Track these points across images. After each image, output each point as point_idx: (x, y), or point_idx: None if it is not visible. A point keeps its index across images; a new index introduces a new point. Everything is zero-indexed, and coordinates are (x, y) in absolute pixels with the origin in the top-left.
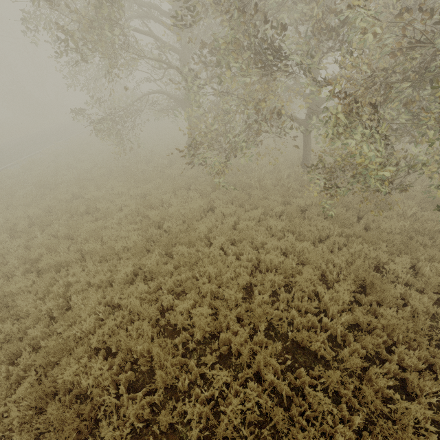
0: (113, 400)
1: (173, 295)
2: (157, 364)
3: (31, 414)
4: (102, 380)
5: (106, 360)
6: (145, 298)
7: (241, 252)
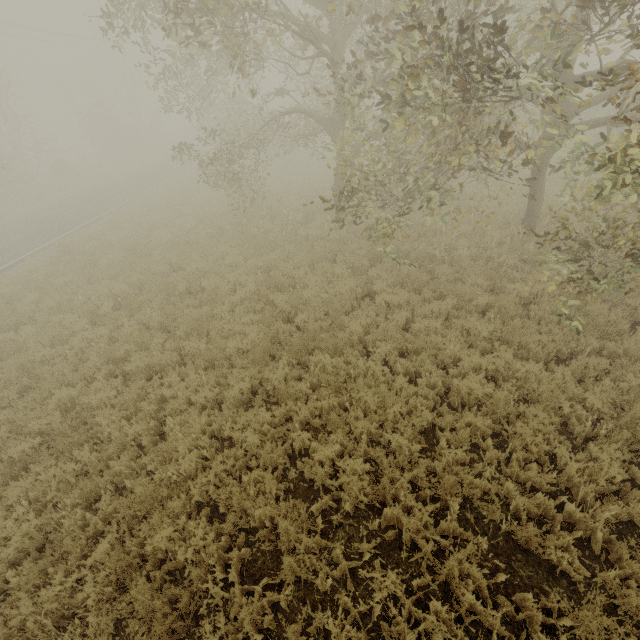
0: (220, 591)
1: (308, 430)
2: (285, 544)
3: (111, 591)
4: (205, 555)
5: (211, 521)
6: (267, 432)
7: (417, 370)
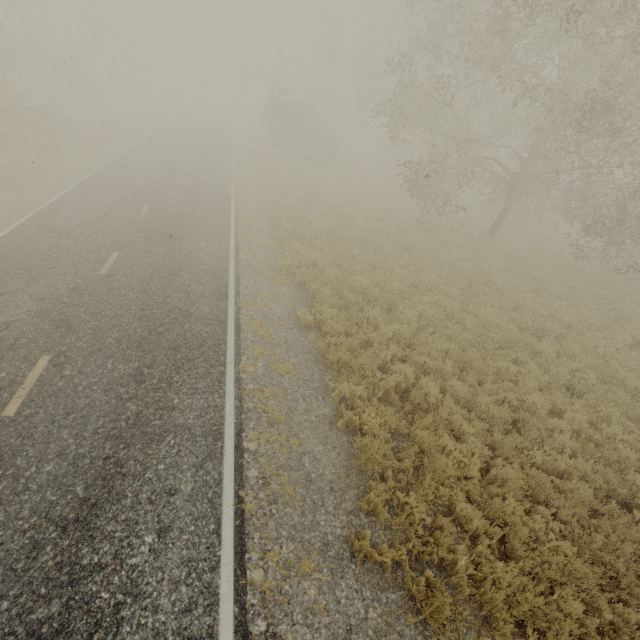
0: None
1: None
2: None
3: None
4: None
5: None
6: None
7: None
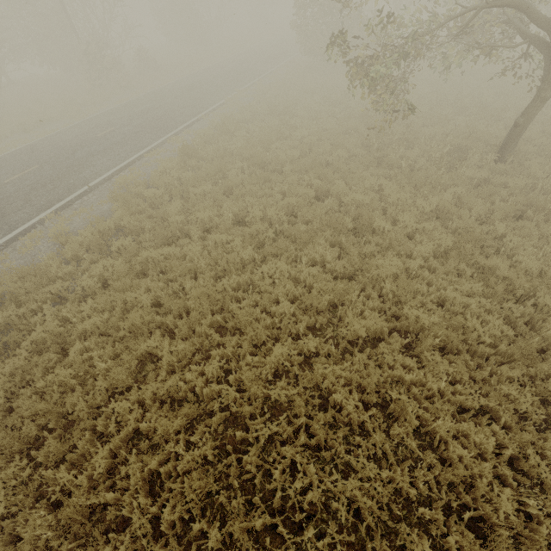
0: None
1: None
2: None
3: None
4: None
5: None
6: None
7: None
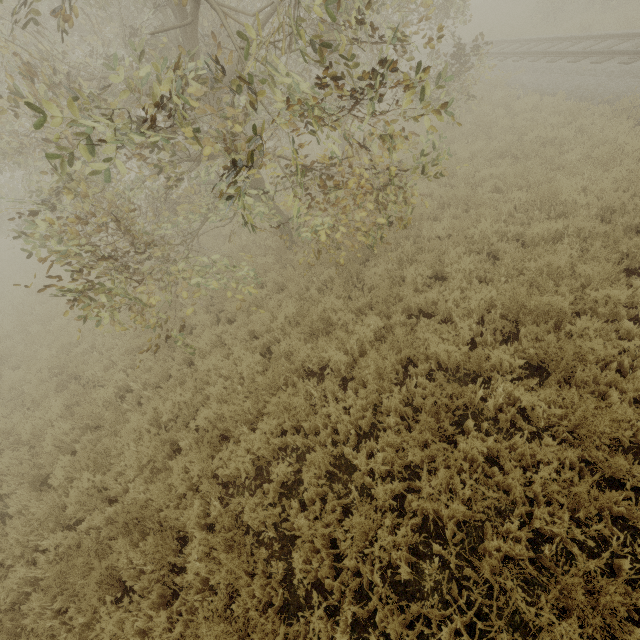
0: None
1: None
2: None
3: None
4: None
5: None
6: None
7: None
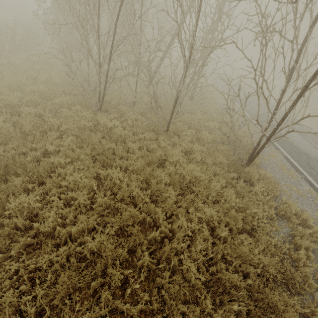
0: None
1: None
2: None
3: None
4: None
5: None
6: None
7: None
